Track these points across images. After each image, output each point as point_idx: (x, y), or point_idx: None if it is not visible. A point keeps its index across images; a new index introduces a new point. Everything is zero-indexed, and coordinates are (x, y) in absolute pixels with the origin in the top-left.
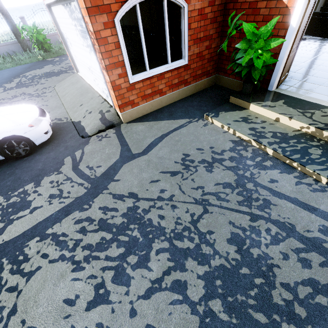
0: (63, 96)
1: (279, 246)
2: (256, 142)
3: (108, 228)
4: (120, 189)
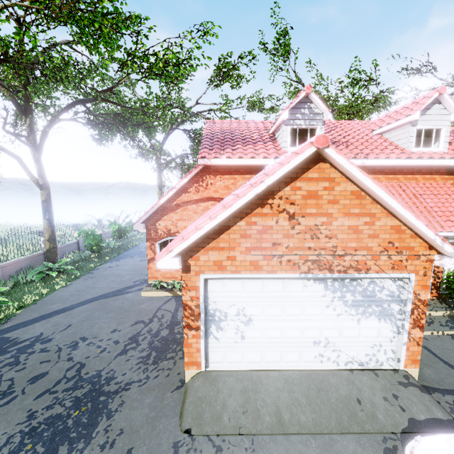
0: (282, 423)
1: None
2: None
3: None
4: None
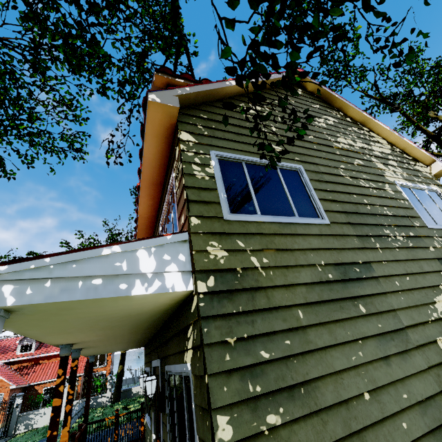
0: None
1: None
2: None
3: None
4: None
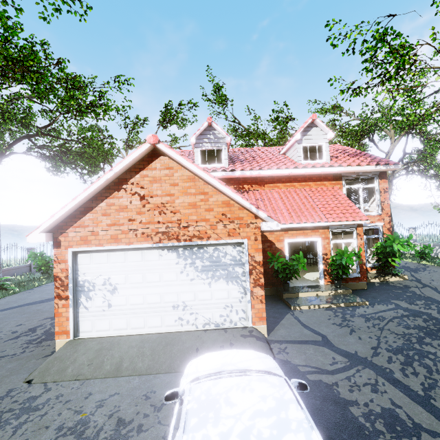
0: (119, 369)
1: (407, 321)
2: (334, 304)
3: (409, 362)
4: (367, 352)
